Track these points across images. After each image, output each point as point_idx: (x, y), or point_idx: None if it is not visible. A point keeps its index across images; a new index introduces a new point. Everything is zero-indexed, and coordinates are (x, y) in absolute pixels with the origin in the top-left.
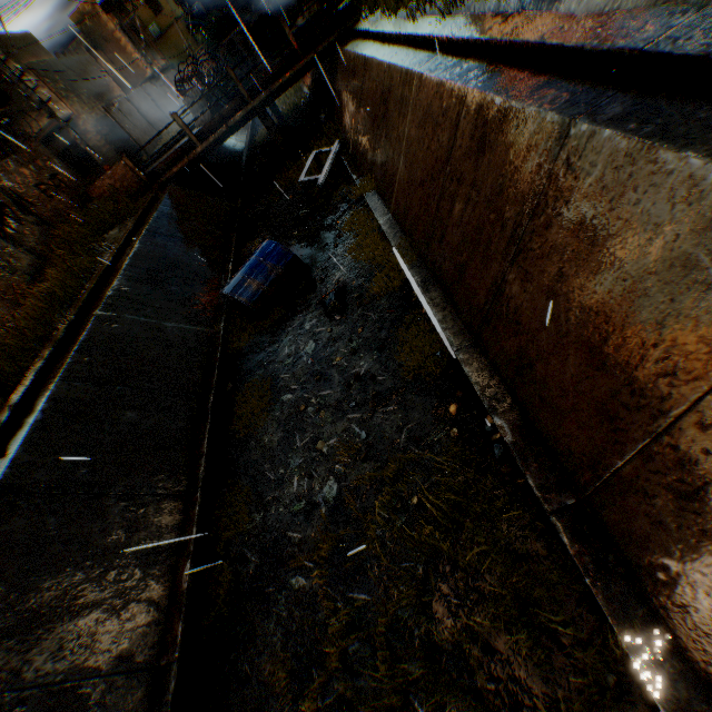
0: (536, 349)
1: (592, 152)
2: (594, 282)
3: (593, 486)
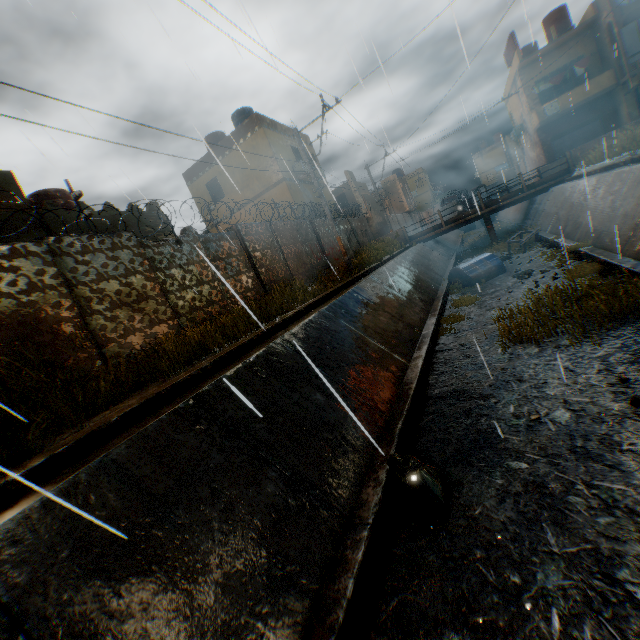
0: None
1: None
2: None
3: None
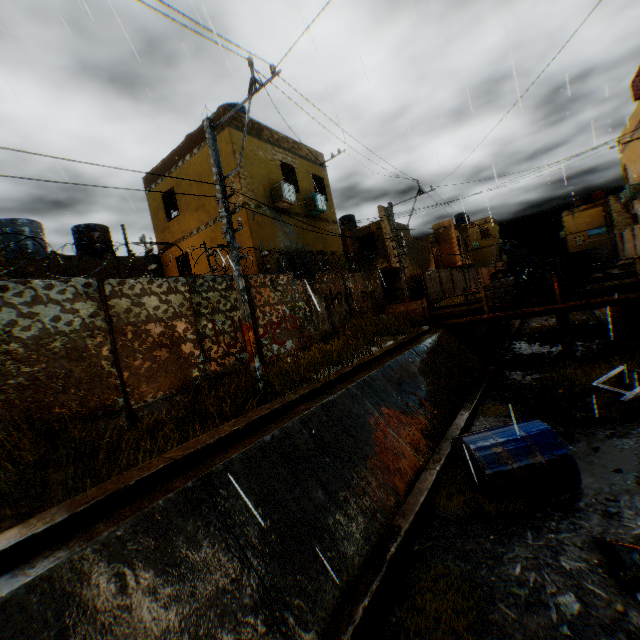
0: None
1: None
2: None
3: None
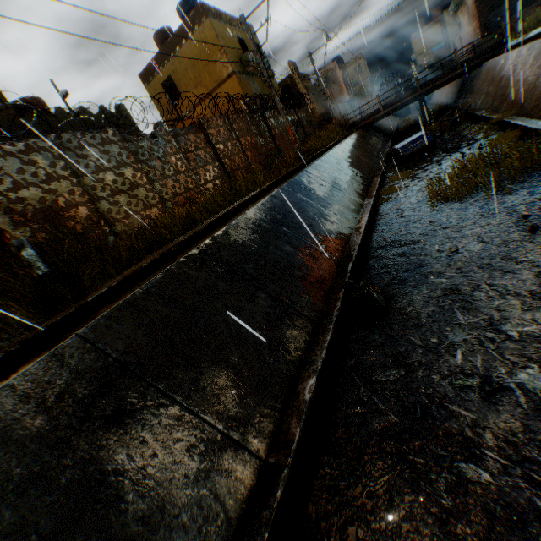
0: None
1: None
2: None
3: None
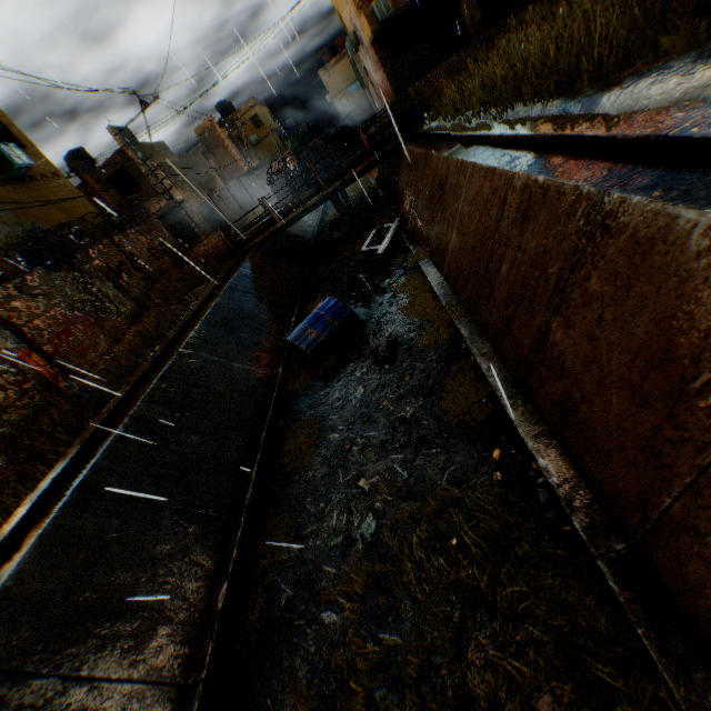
0: (579, 391)
1: (623, 215)
2: (631, 324)
3: (642, 529)
